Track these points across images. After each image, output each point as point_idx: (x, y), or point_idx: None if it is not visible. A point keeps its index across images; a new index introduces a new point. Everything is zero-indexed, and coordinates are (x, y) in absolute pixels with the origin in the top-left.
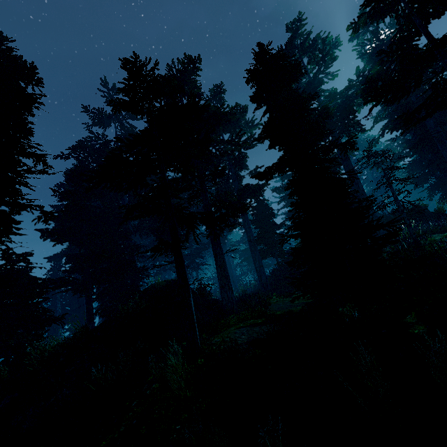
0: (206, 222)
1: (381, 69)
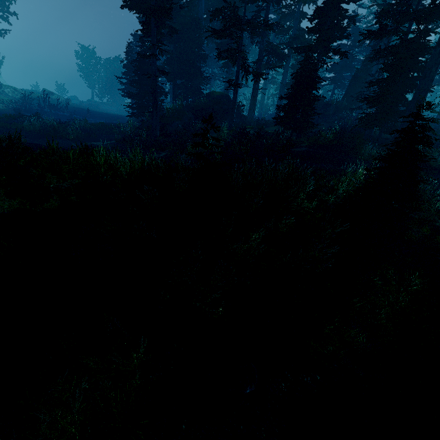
0: (253, 74)
1: (391, 8)
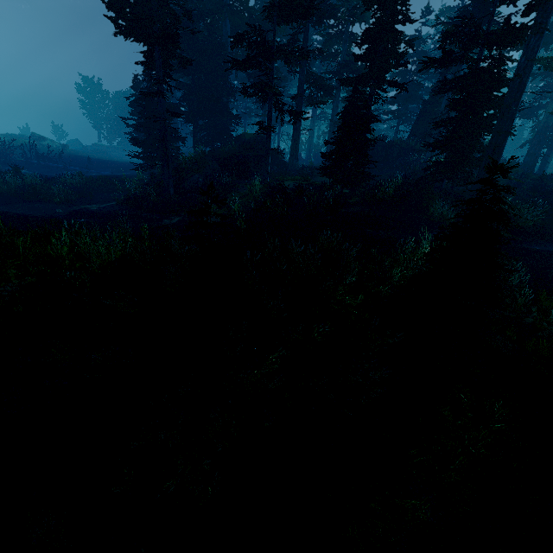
0: (290, 113)
1: (457, 29)
